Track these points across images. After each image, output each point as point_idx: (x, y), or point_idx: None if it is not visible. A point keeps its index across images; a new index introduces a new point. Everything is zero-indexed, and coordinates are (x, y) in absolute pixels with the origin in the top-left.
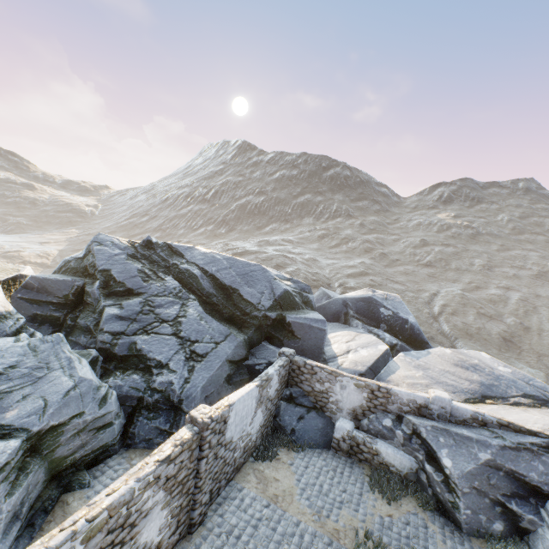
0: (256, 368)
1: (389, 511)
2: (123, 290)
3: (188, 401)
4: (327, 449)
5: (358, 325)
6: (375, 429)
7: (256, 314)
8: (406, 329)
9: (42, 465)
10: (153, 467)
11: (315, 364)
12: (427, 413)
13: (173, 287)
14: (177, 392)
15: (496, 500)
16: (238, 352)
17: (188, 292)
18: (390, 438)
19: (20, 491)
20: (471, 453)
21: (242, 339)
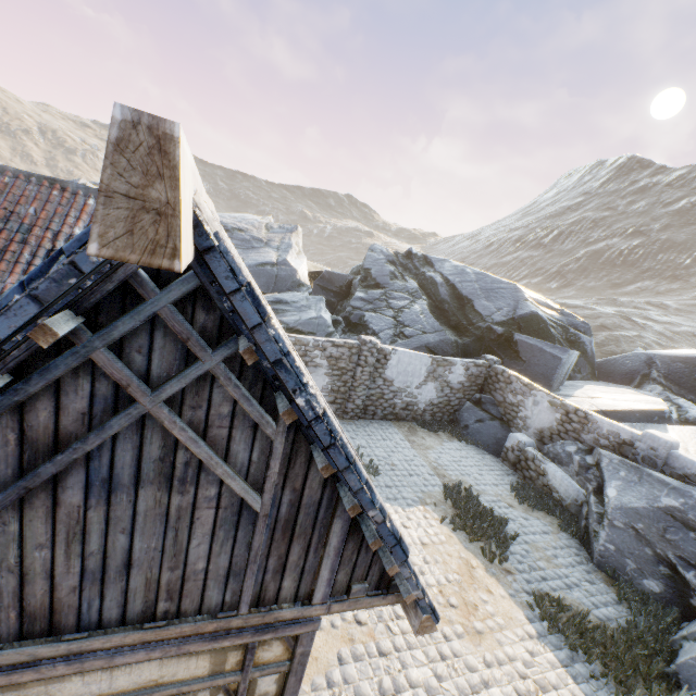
0: None
1: (513, 505)
2: (374, 284)
3: None
4: (495, 456)
5: (654, 390)
6: (553, 452)
7: (480, 325)
8: None
9: None
10: (323, 339)
11: (513, 373)
12: (630, 453)
13: (411, 288)
14: None
15: (664, 558)
16: (442, 346)
17: (422, 293)
18: (566, 464)
19: None
20: (651, 494)
21: (452, 339)
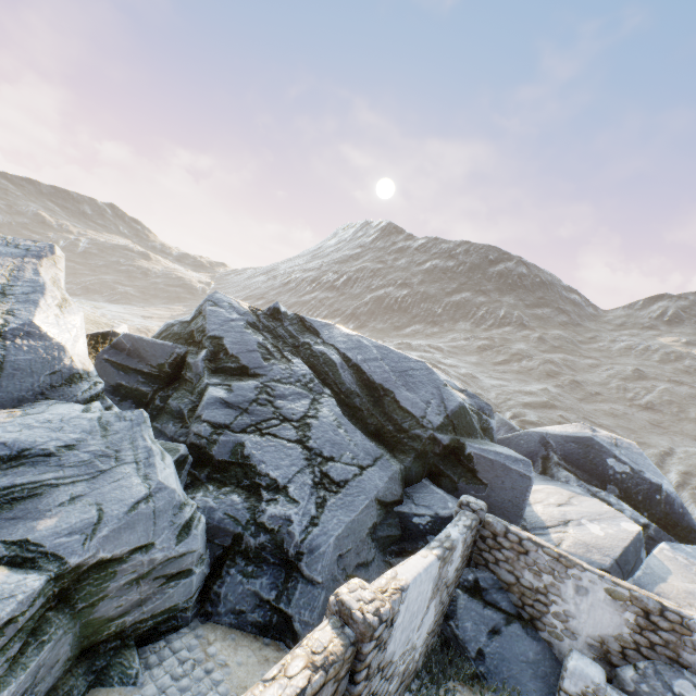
0: (414, 521)
1: None
2: (236, 367)
3: (311, 557)
4: None
5: (570, 480)
6: (655, 695)
7: (418, 432)
8: (656, 502)
9: (70, 629)
10: None
11: (525, 534)
12: None
13: (302, 374)
14: (295, 538)
15: None
16: (391, 488)
17: (322, 383)
18: None
19: (20, 679)
20: None
21: (398, 468)
